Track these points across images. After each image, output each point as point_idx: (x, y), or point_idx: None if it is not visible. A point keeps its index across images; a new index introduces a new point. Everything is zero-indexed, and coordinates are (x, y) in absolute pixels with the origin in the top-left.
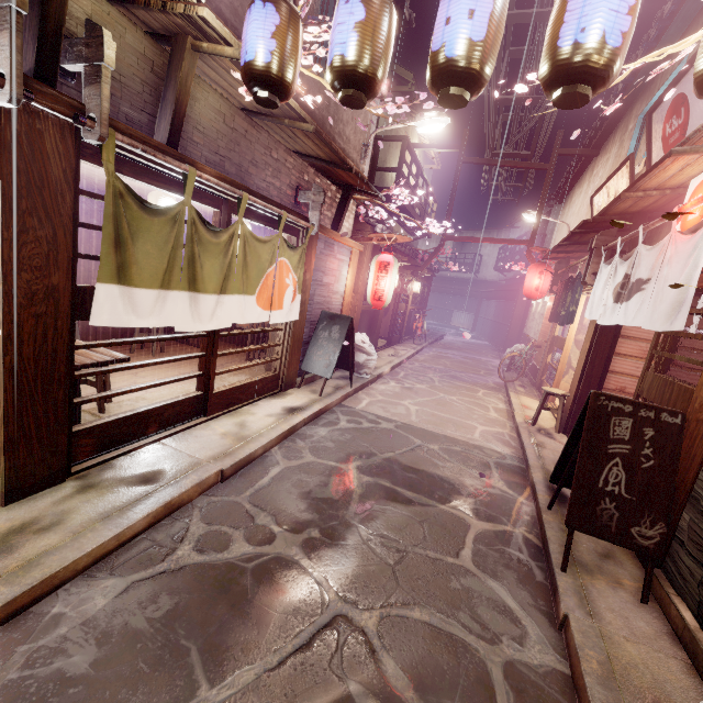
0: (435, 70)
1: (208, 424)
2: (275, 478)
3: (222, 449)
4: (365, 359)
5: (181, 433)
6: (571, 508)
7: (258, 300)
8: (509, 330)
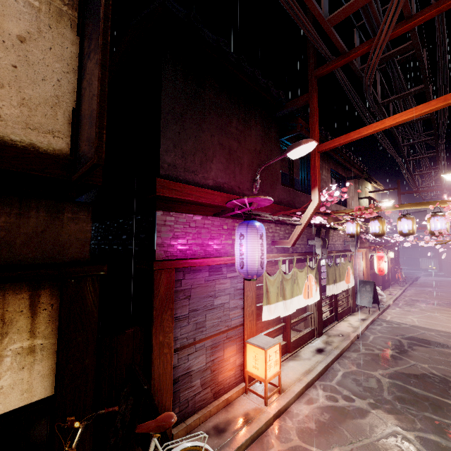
0: (401, 234)
1: (339, 323)
2: (373, 339)
3: (352, 330)
4: (380, 298)
5: (335, 326)
6: None
7: (345, 281)
8: None
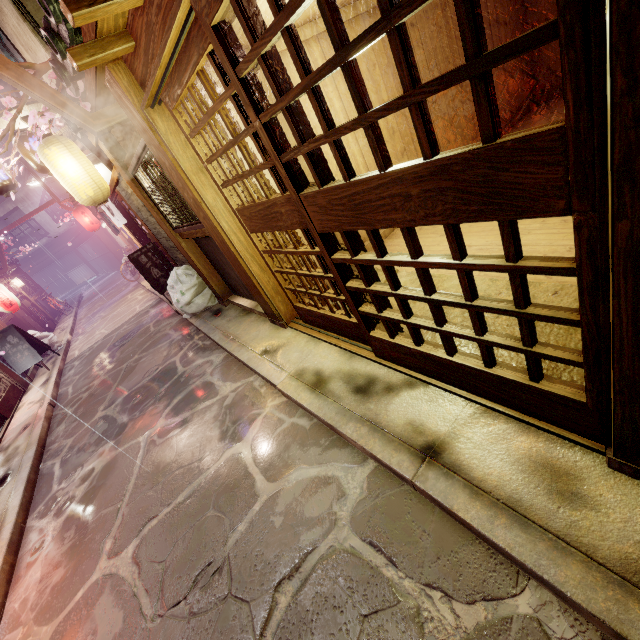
0: None
1: (15, 418)
2: (73, 388)
3: (38, 406)
4: (48, 341)
5: (9, 427)
6: (157, 289)
7: None
8: (113, 254)
